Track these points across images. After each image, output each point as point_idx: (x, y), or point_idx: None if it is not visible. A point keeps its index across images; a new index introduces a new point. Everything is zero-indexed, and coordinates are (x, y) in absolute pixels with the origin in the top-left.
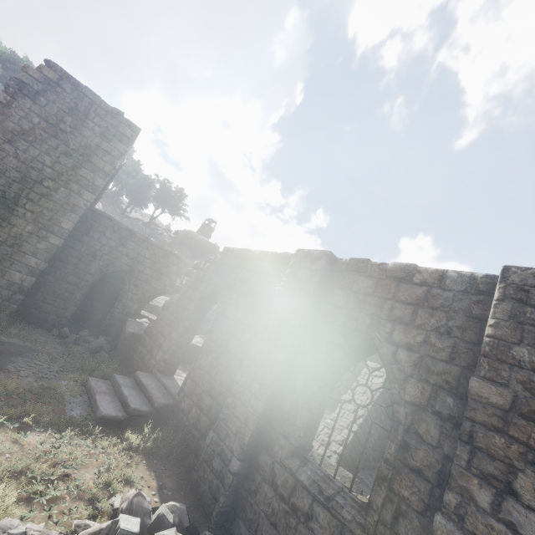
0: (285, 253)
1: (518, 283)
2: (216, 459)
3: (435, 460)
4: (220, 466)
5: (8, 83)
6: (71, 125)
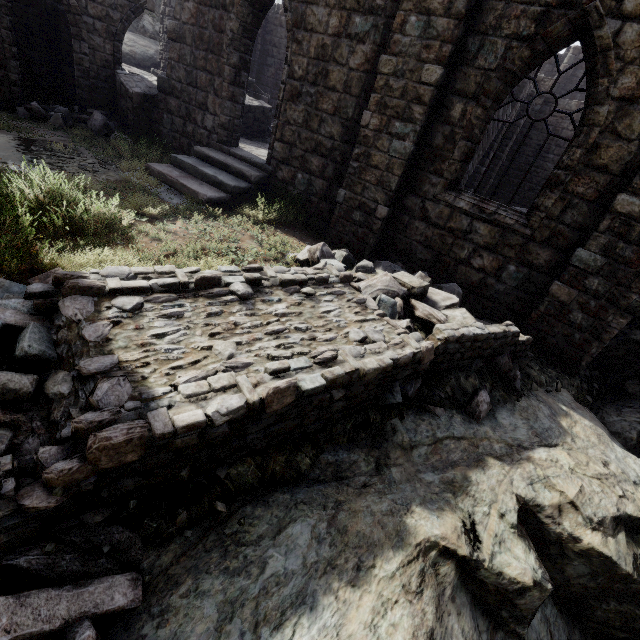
0: None
1: None
2: (356, 213)
3: (628, 153)
4: (363, 218)
5: None
6: None
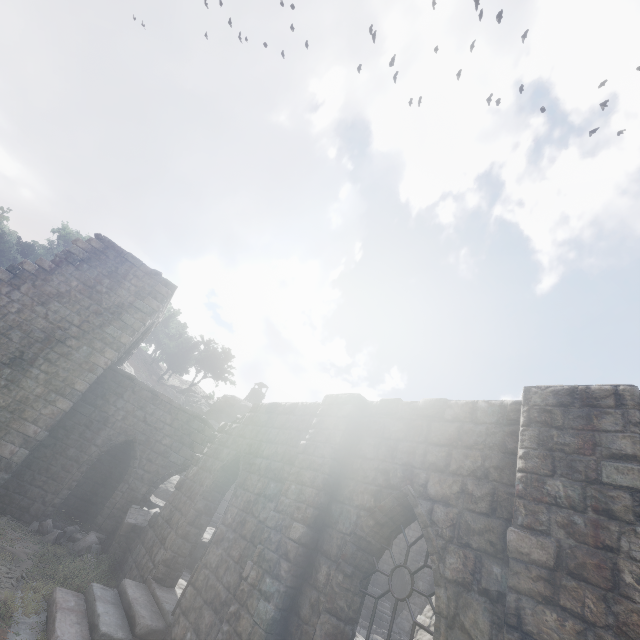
0: (316, 402)
1: (540, 404)
2: None
3: None
4: None
5: (57, 253)
6: (108, 286)
